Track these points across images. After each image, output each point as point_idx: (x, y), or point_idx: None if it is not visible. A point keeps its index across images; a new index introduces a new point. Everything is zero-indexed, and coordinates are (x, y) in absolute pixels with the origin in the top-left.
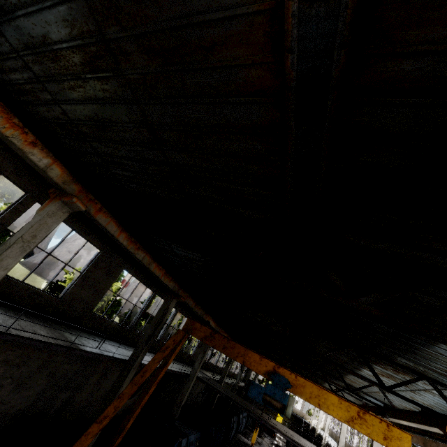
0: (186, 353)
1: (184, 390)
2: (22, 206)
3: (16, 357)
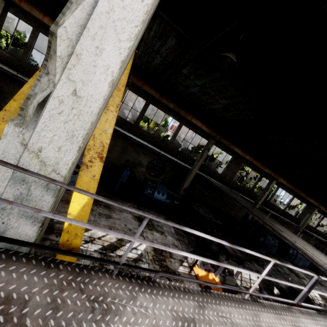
0: (209, 168)
1: (186, 178)
2: (34, 35)
3: None
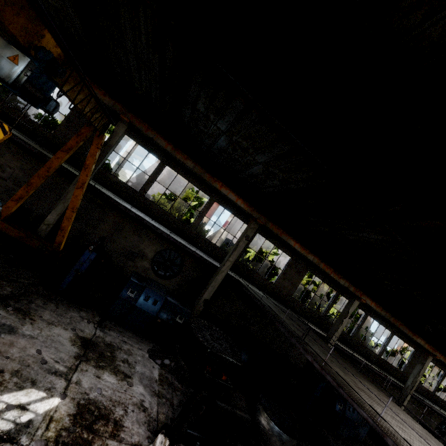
0: (254, 273)
1: (209, 282)
2: None
3: (29, 169)
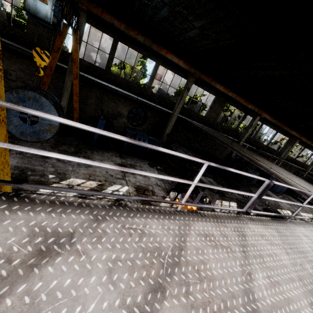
0: (192, 112)
1: (168, 124)
2: None
3: (25, 69)
